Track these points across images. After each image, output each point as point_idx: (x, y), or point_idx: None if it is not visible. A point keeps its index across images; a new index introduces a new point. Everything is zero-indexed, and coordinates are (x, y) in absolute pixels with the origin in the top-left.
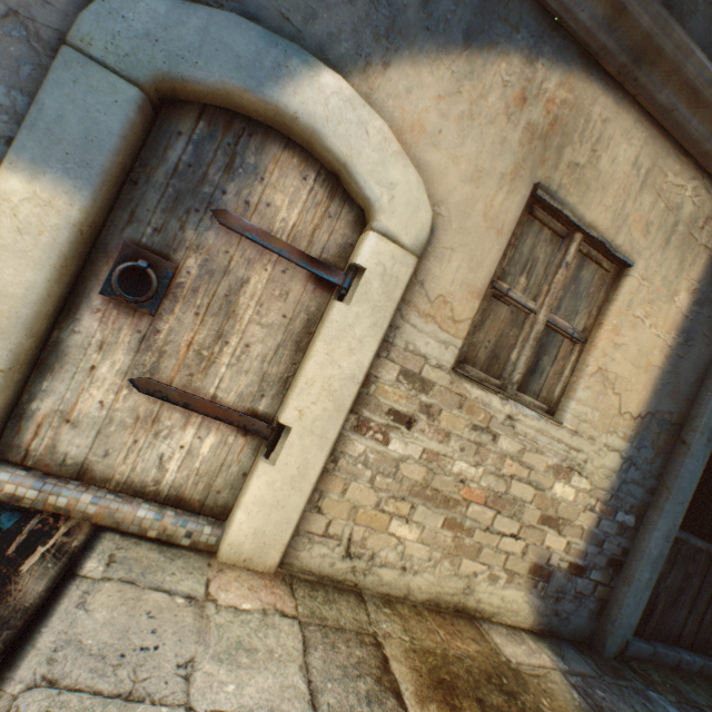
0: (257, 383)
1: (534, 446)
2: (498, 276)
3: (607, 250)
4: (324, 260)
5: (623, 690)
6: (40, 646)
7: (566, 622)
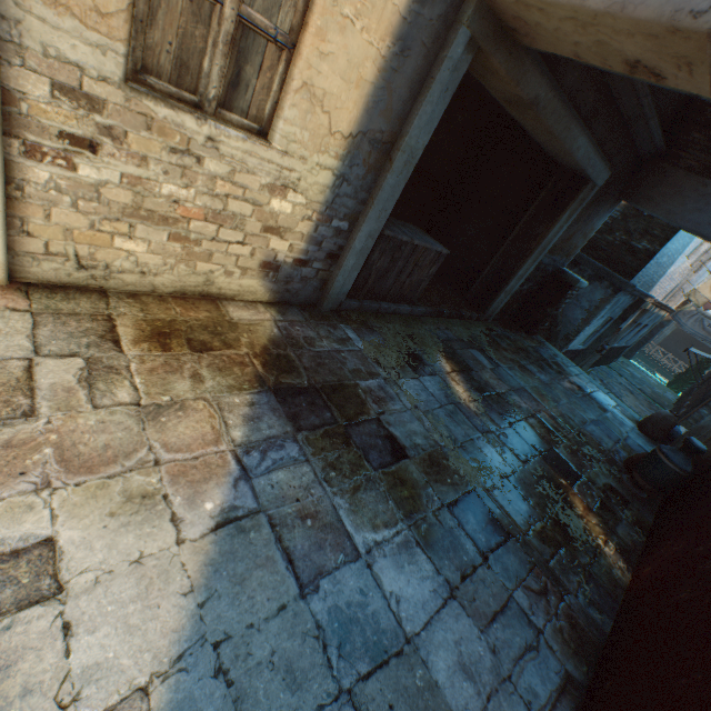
0: None
1: (245, 168)
2: None
3: None
4: None
5: (319, 326)
6: None
7: (297, 296)
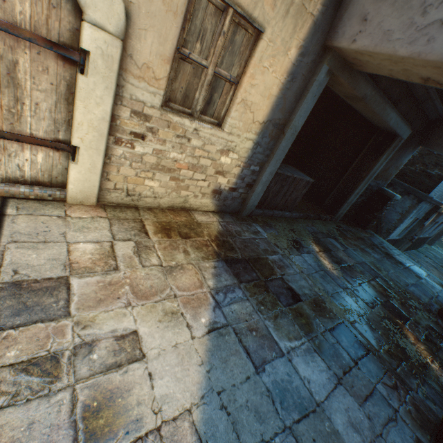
0: (53, 125)
1: (210, 142)
2: (182, 45)
3: (249, 22)
4: (63, 43)
5: (242, 224)
6: (5, 234)
7: (229, 207)
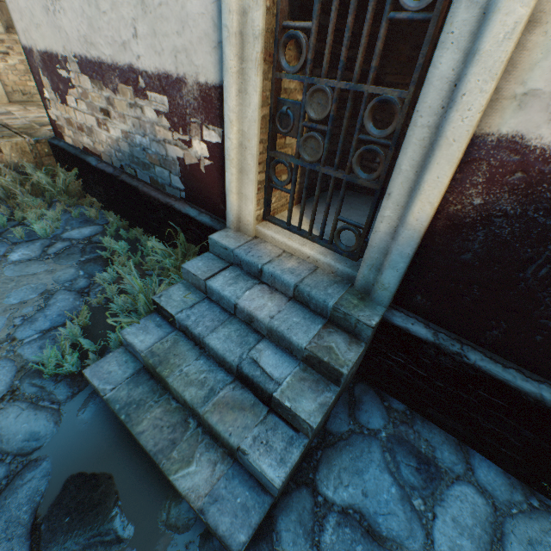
0: None
1: None
2: None
3: None
4: None
5: None
6: None
7: None
